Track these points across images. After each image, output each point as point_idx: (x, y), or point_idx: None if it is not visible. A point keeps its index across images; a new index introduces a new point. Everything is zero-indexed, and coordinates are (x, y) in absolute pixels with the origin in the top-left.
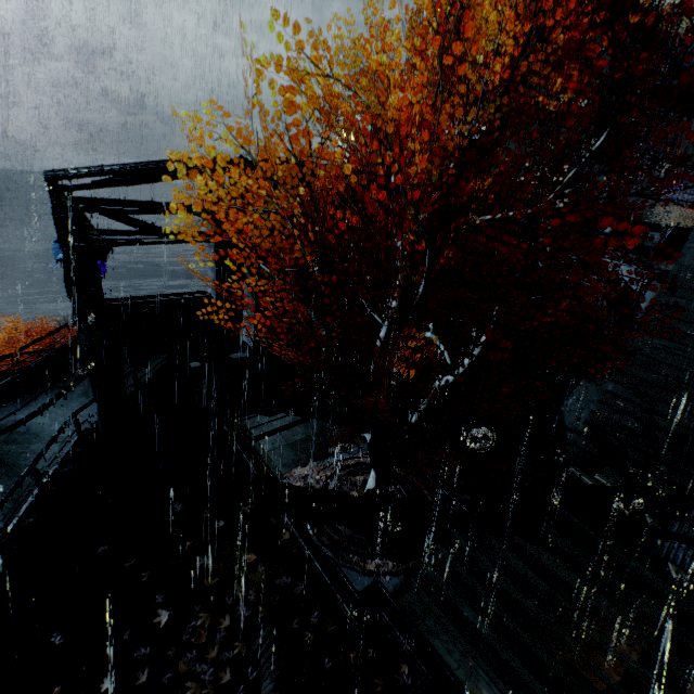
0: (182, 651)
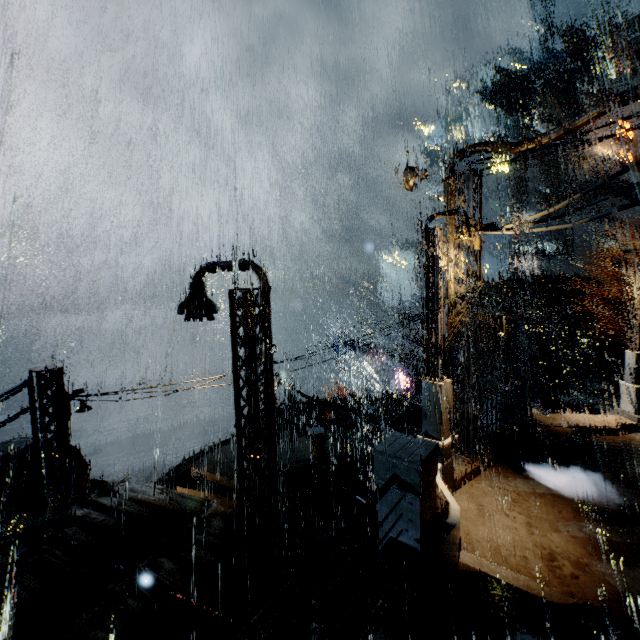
0: None
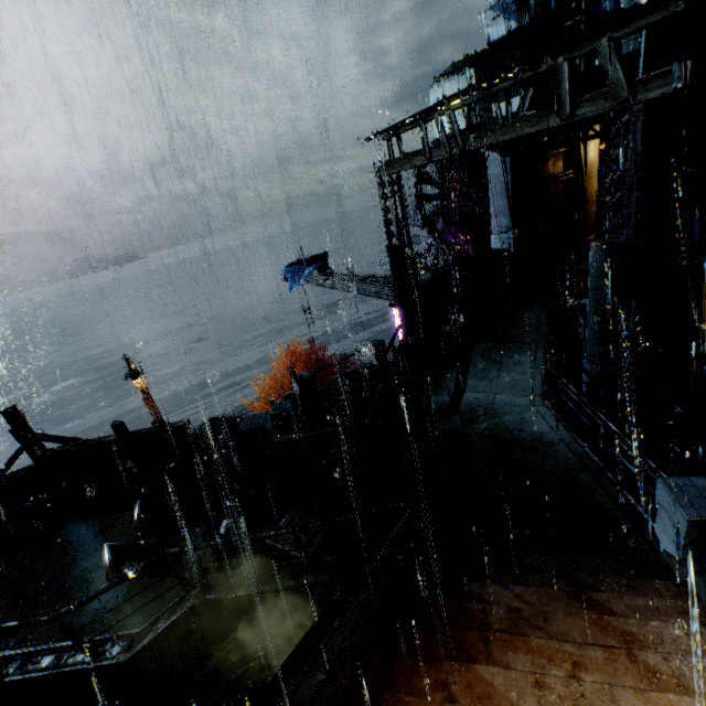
0: None
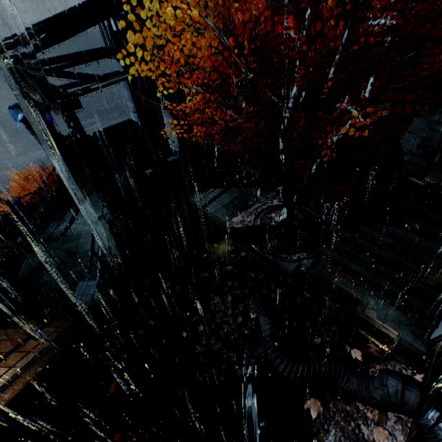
0: (213, 314)
